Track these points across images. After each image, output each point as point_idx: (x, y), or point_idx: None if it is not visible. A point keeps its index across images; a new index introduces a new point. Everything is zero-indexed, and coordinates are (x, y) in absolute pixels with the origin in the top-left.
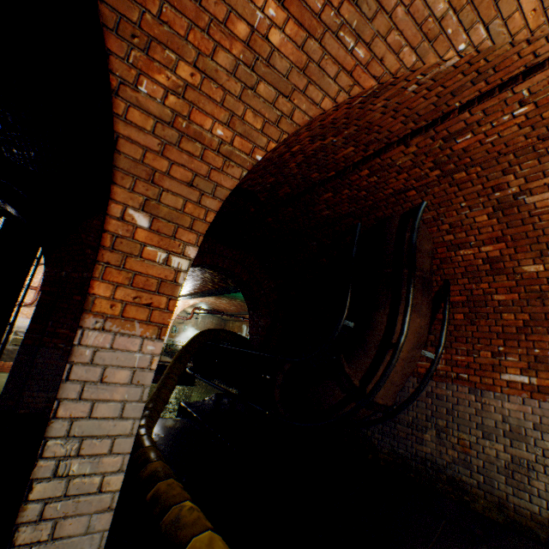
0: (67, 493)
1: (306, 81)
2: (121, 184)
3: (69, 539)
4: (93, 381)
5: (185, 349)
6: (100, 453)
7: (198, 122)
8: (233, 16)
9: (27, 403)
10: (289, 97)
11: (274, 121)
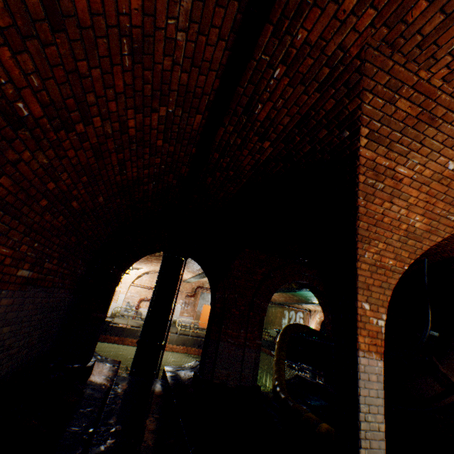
0: (369, 428)
1: (429, 234)
2: (359, 293)
3: (374, 449)
4: (366, 379)
5: (282, 340)
6: (374, 412)
7: (383, 261)
8: (401, 223)
9: (217, 376)
10: (420, 241)
11: (412, 251)
